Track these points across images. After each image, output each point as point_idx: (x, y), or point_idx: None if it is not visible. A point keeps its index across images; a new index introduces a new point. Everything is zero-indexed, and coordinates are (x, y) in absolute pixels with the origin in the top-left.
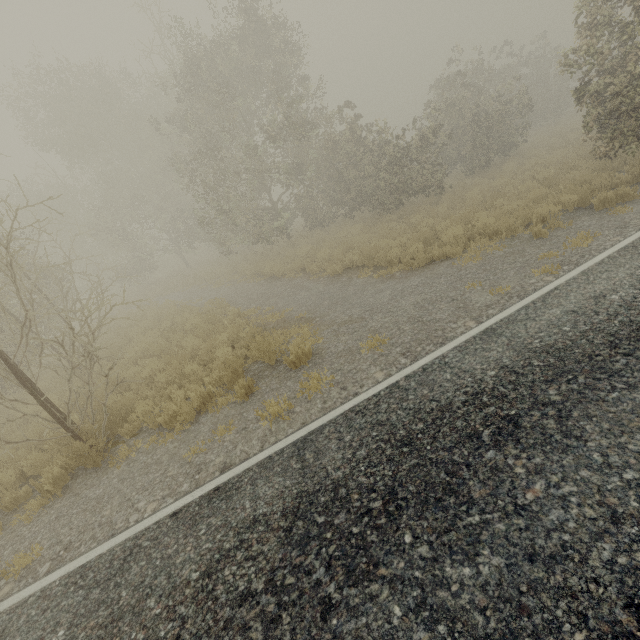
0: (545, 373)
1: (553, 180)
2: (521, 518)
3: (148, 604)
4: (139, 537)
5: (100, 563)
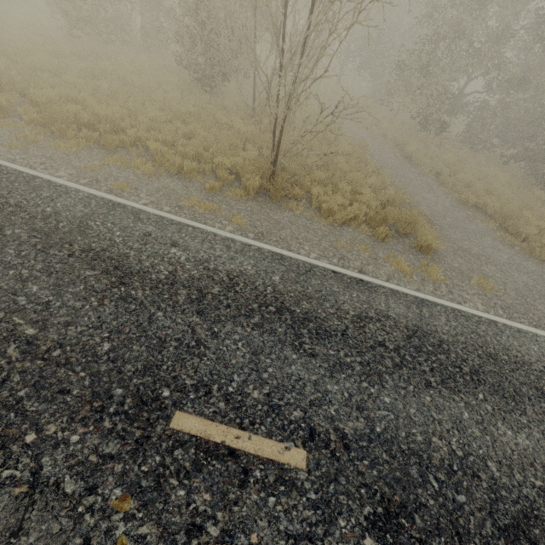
0: None
1: None
2: None
3: (325, 304)
4: (313, 266)
5: (291, 261)
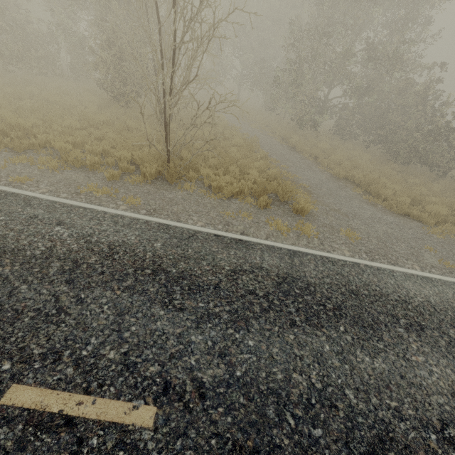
0: (453, 321)
1: None
2: (404, 362)
3: (202, 262)
4: (197, 232)
5: (176, 229)
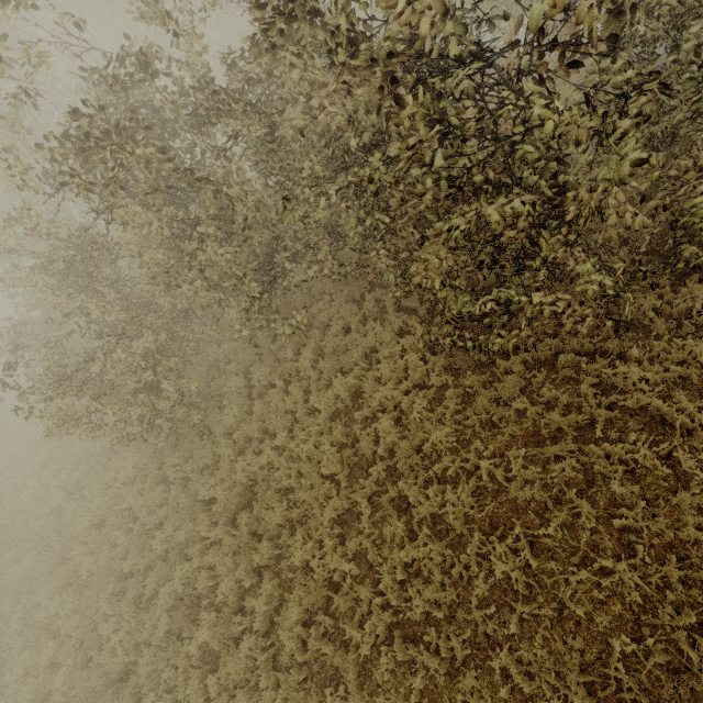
0: None
1: None
2: None
3: None
4: None
5: None
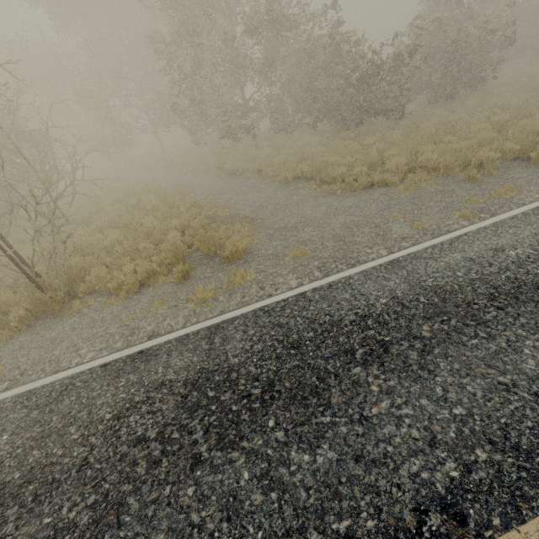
0: (426, 310)
1: (505, 125)
2: (361, 426)
3: (70, 430)
4: (75, 378)
5: (42, 391)
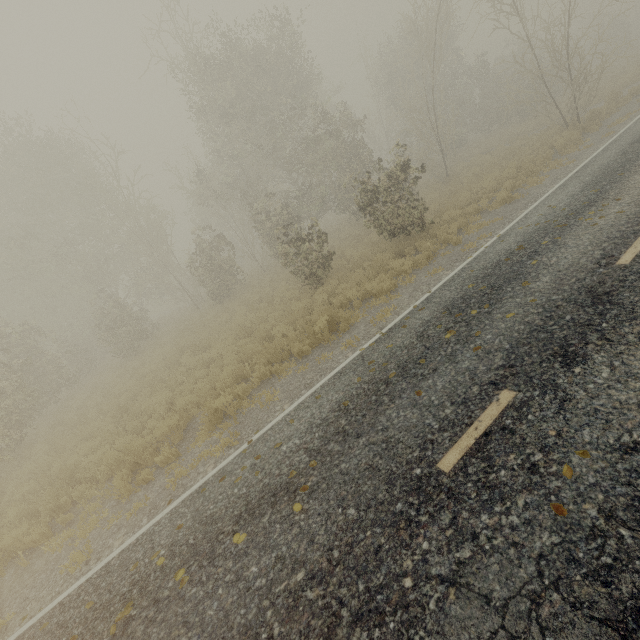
0: None
1: None
2: None
3: None
4: None
5: None
